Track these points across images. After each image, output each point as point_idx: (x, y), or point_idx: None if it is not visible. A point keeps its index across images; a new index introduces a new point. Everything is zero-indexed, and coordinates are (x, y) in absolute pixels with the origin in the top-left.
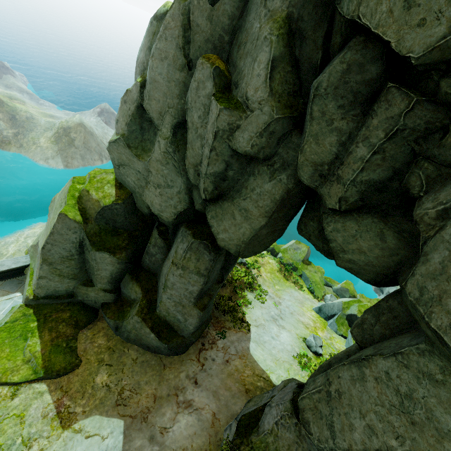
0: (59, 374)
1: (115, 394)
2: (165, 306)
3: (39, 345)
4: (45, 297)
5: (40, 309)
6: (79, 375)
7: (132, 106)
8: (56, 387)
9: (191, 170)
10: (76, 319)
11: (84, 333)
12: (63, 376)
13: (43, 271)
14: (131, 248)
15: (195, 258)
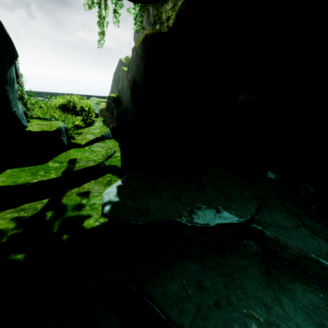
0: None
1: None
2: None
3: None
4: None
5: None
6: None
7: (139, 16)
8: None
9: (151, 19)
10: None
11: None
12: None
13: (113, 84)
14: None
15: None
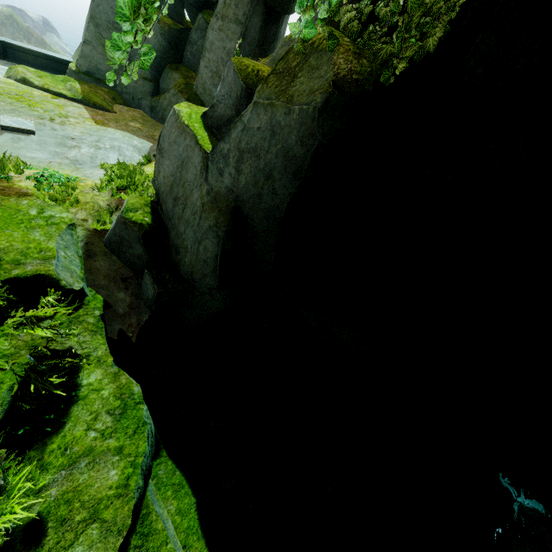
0: (96, 105)
1: (147, 134)
2: (202, 79)
3: (79, 86)
4: (86, 74)
5: (81, 81)
6: (114, 116)
7: None
8: (92, 111)
9: None
10: (114, 96)
11: (120, 106)
12: (99, 110)
13: (89, 34)
14: (174, 29)
15: (235, 4)
